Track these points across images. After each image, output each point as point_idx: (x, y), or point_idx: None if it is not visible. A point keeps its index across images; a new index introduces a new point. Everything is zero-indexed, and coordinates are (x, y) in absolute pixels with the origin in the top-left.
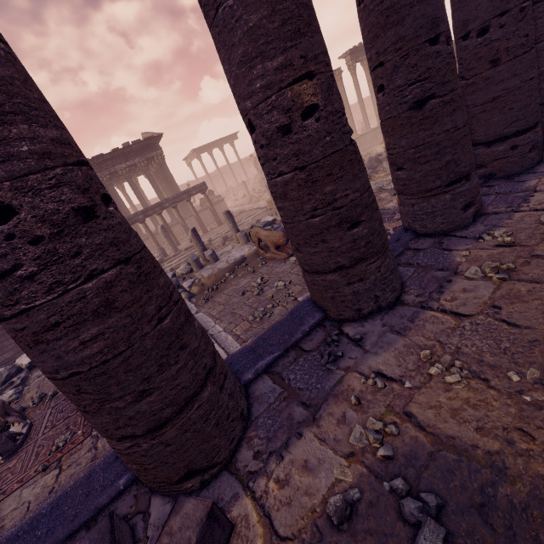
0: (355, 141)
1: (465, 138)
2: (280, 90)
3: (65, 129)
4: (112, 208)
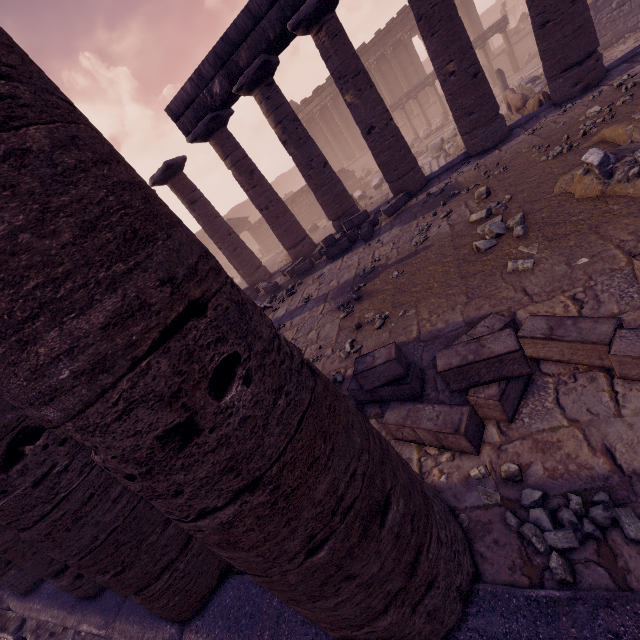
0: (479, 74)
1: (574, 41)
2: (442, 69)
3: (383, 102)
4: (392, 122)
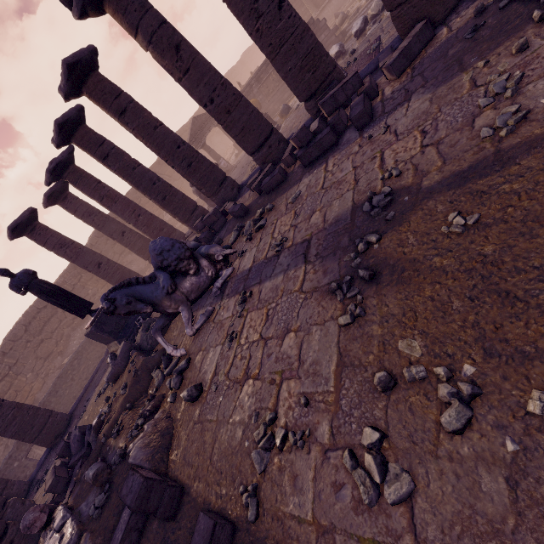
0: None
1: None
2: None
3: None
4: None
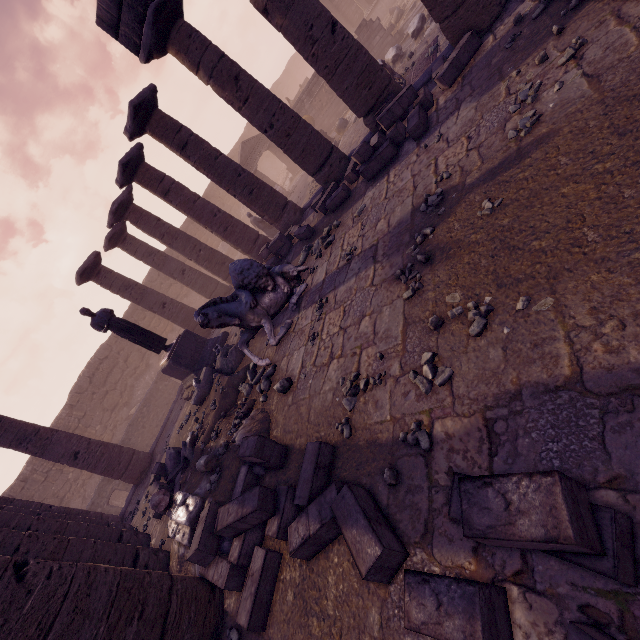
0: None
1: None
2: None
3: None
4: None
